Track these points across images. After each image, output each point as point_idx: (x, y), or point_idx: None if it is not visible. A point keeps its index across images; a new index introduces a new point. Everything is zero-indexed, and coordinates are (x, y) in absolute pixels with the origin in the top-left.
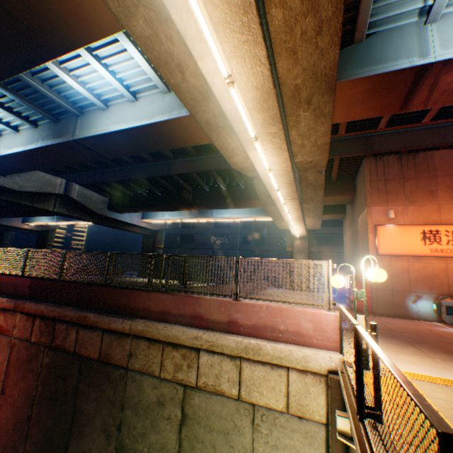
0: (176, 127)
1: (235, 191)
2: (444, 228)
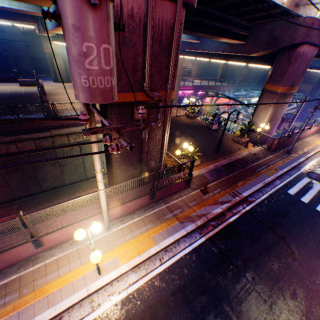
0: (11, 9)
1: None
2: None
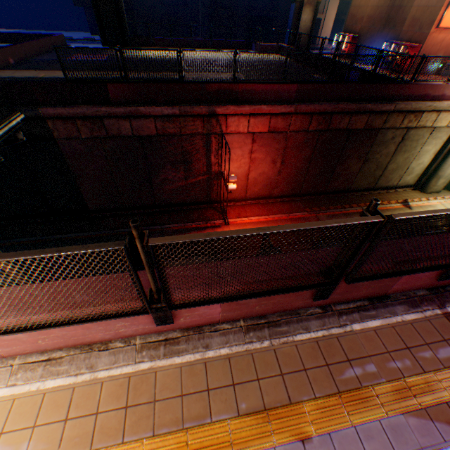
0: None
1: None
2: None
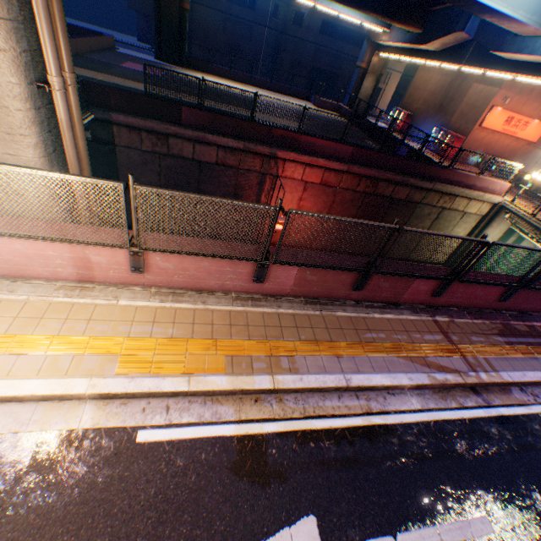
0: (515, 24)
1: (400, 3)
2: (516, 118)
